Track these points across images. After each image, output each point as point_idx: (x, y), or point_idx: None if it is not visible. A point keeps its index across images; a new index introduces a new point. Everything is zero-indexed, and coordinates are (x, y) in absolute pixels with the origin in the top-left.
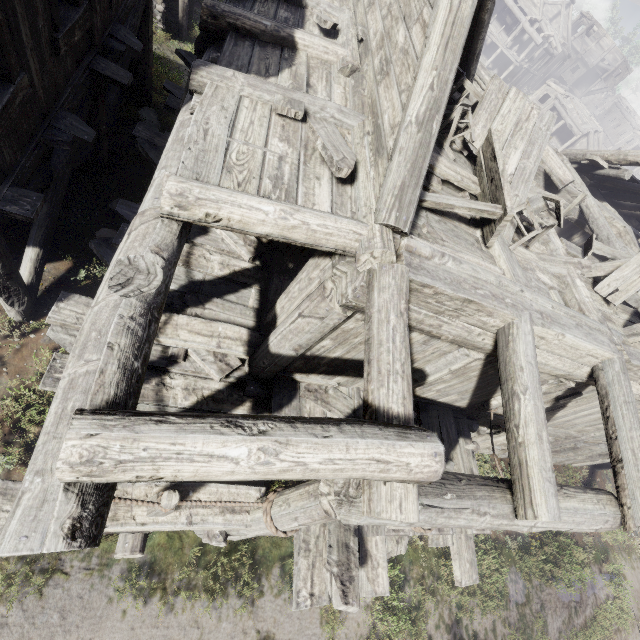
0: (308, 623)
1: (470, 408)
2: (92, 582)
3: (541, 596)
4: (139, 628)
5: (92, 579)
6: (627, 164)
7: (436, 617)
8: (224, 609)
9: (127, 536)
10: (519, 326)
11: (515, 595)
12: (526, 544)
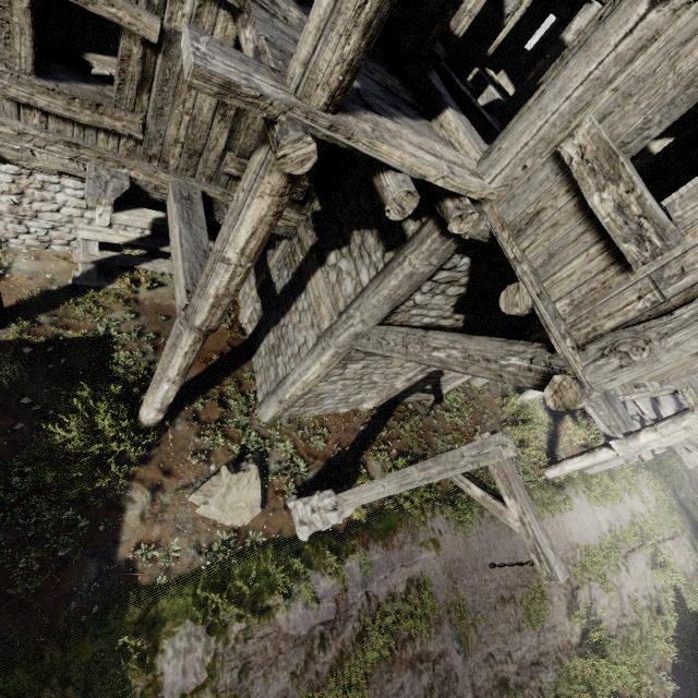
0: (638, 503)
1: None
2: (580, 499)
3: (693, 476)
4: (602, 513)
5: (579, 498)
6: None
7: (669, 493)
8: (616, 502)
9: (647, 452)
10: None
11: (685, 477)
12: (674, 452)
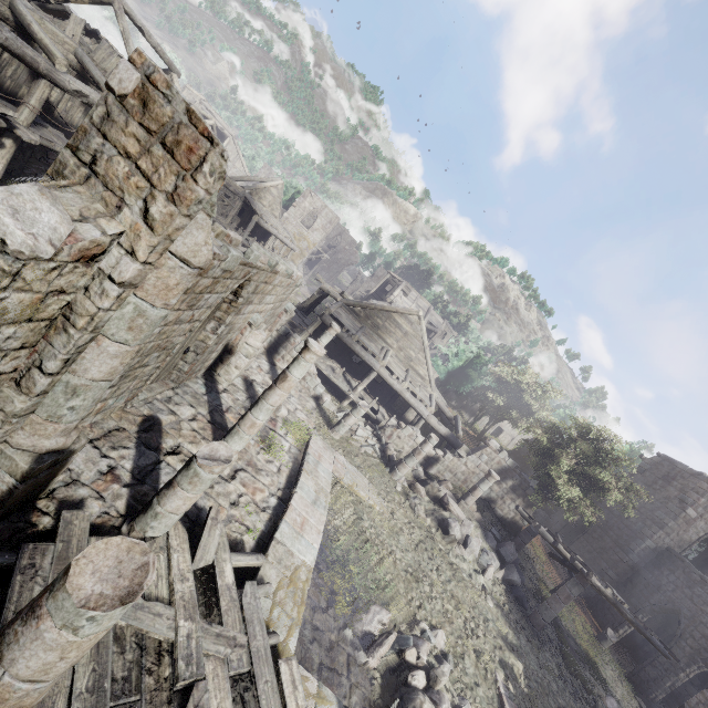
0: None
1: (44, 110)
2: None
3: None
4: None
5: None
6: (64, 2)
7: None
8: None
9: None
10: (16, 1)
11: None
12: None
